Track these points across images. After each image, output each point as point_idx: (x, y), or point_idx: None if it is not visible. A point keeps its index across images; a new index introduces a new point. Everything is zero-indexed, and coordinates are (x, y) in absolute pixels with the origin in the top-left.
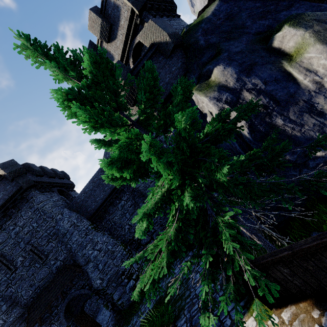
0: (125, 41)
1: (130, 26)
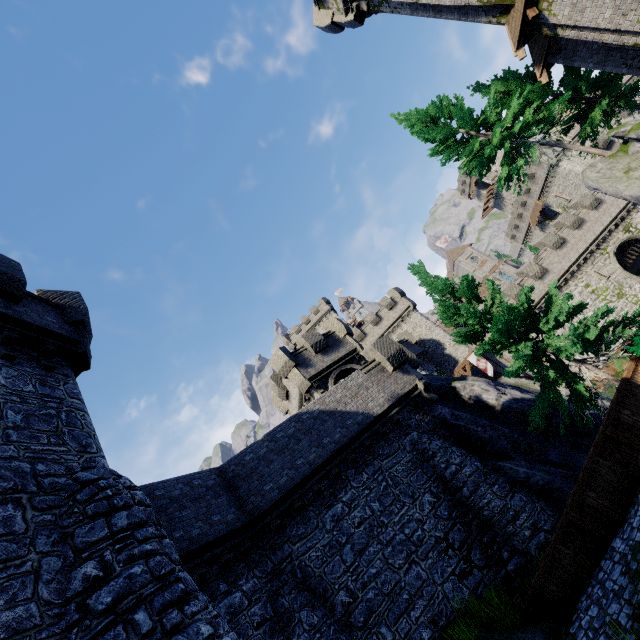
0: (337, 361)
1: (348, 355)
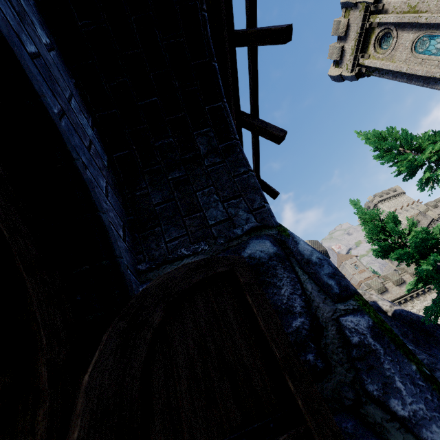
0: None
1: None
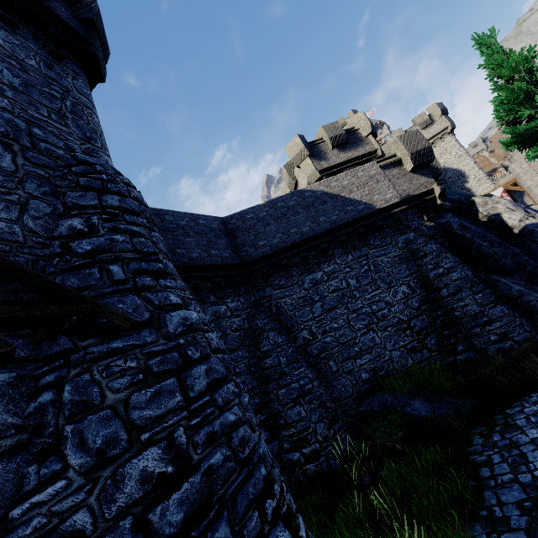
0: (352, 159)
1: (365, 156)
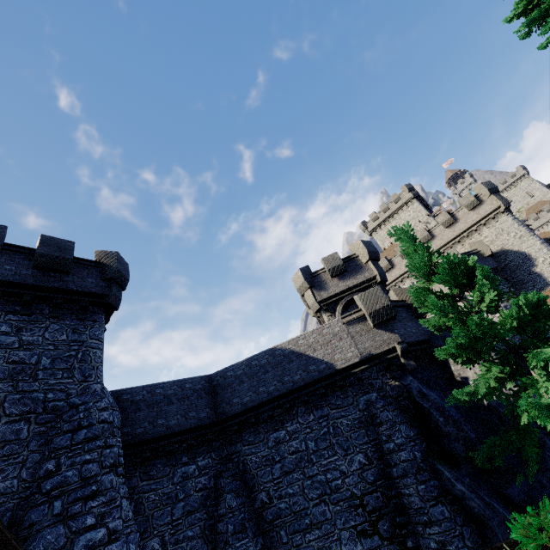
0: (351, 287)
1: (364, 283)
